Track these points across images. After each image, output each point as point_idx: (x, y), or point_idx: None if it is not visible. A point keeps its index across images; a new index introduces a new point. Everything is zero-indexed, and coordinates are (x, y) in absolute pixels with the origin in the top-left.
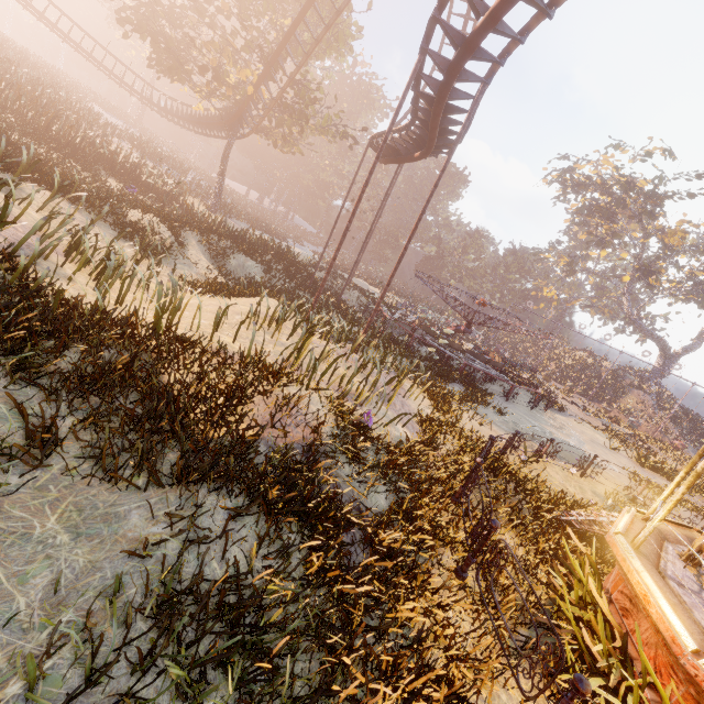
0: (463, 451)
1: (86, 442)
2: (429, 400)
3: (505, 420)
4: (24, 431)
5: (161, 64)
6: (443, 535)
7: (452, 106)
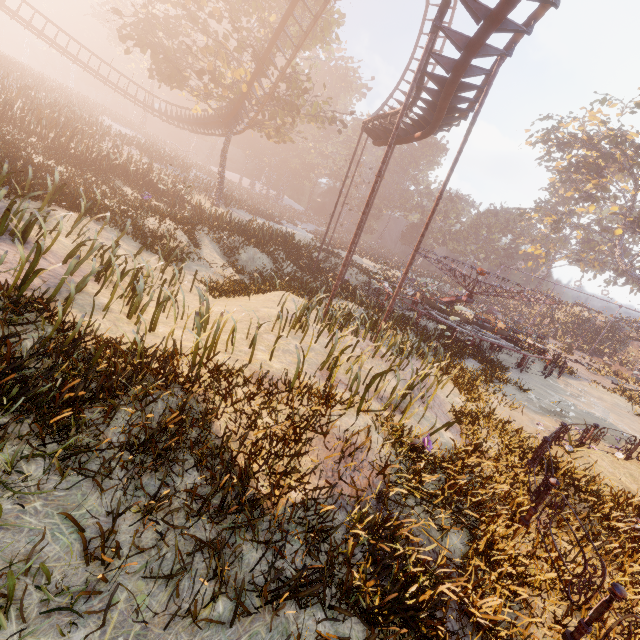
0: (508, 449)
1: (149, 542)
2: (453, 385)
3: (529, 397)
4: (81, 545)
5: (161, 73)
6: (531, 578)
7: (464, 83)
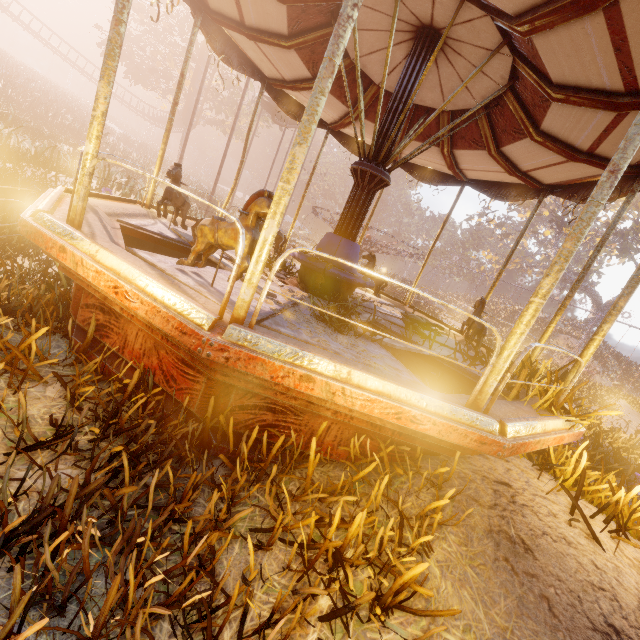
0: None
1: None
2: None
3: None
4: None
5: (129, 73)
6: None
7: None
